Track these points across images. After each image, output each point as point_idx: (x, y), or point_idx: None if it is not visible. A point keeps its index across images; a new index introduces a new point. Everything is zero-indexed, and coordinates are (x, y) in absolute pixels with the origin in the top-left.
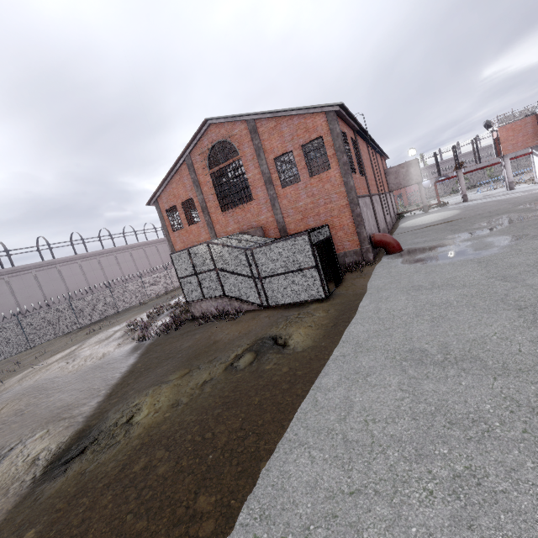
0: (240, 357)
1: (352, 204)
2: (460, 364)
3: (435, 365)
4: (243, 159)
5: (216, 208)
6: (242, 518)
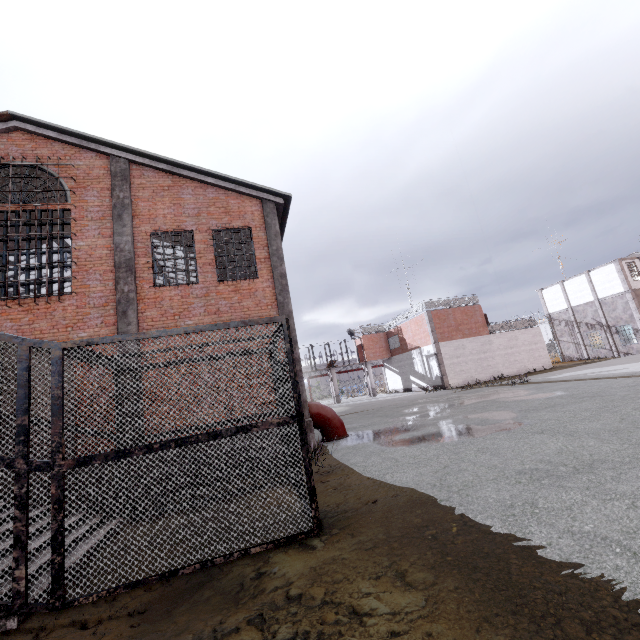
0: None
1: None
2: None
3: None
4: (76, 211)
5: None
6: None
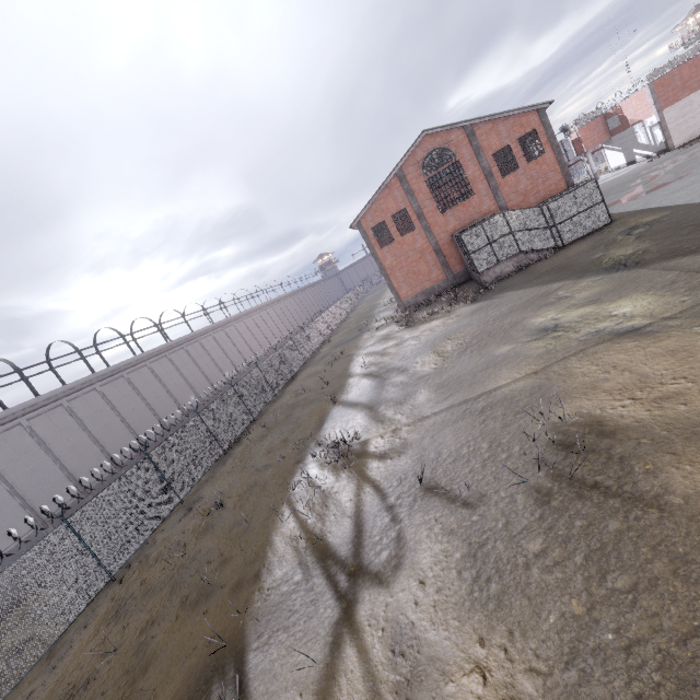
0: (629, 234)
1: (567, 177)
2: None
3: None
4: (461, 160)
5: (433, 211)
6: None
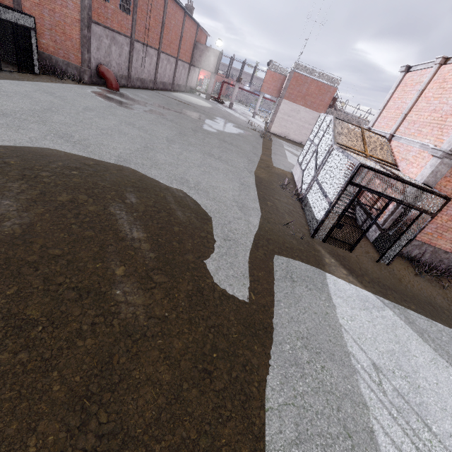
0: None
1: (83, 23)
2: None
3: None
4: None
5: None
6: None
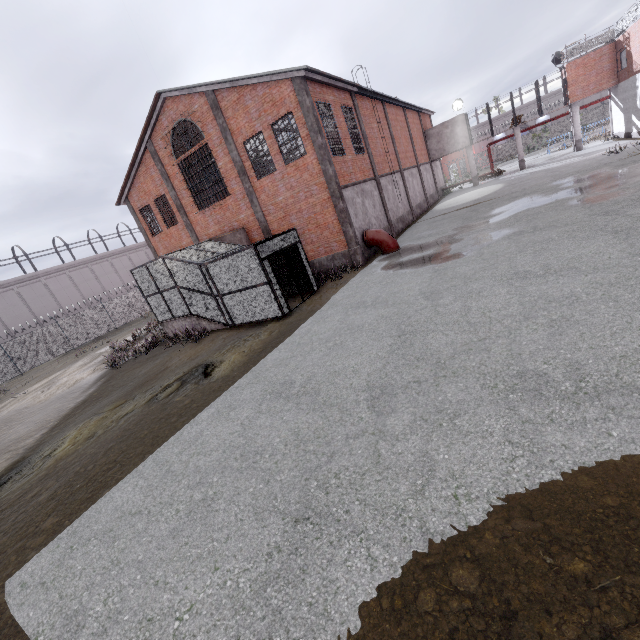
0: (168, 388)
1: (334, 198)
2: (301, 398)
3: (285, 399)
4: (210, 144)
5: (192, 206)
6: (63, 533)
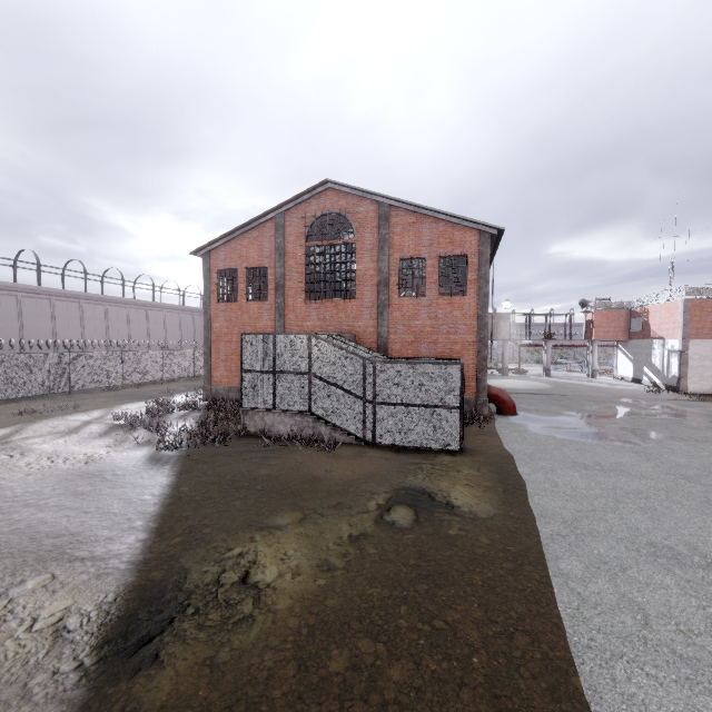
0: (389, 509)
1: (481, 344)
2: None
3: (704, 569)
4: (358, 245)
5: (298, 291)
6: None
